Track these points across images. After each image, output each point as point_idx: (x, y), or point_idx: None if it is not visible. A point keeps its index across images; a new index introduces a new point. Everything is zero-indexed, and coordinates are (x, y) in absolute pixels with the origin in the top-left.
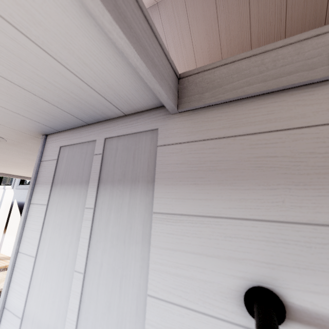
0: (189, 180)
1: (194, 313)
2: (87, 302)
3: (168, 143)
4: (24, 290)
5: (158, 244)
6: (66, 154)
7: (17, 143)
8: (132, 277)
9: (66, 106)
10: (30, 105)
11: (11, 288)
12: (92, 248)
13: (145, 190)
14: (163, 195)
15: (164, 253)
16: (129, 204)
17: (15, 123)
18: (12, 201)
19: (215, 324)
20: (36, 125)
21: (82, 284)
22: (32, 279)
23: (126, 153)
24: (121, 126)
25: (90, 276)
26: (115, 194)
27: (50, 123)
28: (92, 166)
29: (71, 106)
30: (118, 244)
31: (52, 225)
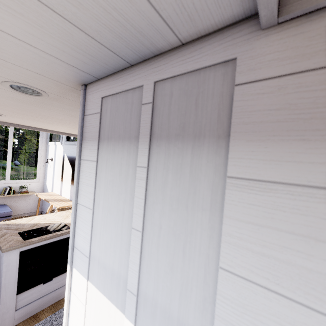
0: (291, 133)
1: (288, 301)
2: (147, 258)
3: (254, 78)
4: (87, 236)
5: (234, 216)
6: (109, 106)
7: (59, 97)
8: (198, 245)
9: (106, 37)
10: (64, 41)
11: (76, 232)
12: (148, 208)
13: (214, 148)
14: (243, 155)
15: (243, 227)
16: (191, 165)
17: (53, 71)
18: (63, 155)
19: (322, 321)
20: (74, 72)
21: (141, 241)
22: (93, 228)
23: (184, 100)
24: (175, 62)
25: (148, 235)
26: (172, 151)
27: (88, 67)
28: (141, 119)
29: (113, 37)
30: (179, 209)
31: (104, 182)
